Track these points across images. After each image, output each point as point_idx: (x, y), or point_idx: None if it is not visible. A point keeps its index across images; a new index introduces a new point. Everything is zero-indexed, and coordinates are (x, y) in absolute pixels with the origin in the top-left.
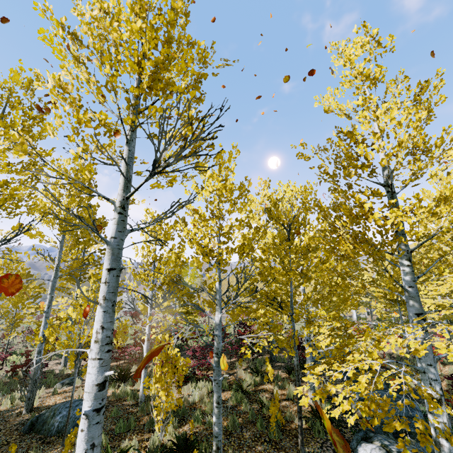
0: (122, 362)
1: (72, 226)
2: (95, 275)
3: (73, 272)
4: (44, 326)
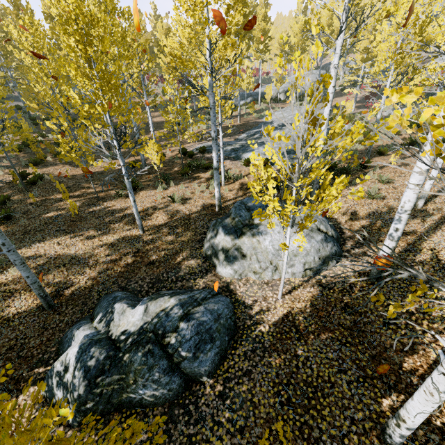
0: None
1: None
2: None
3: None
4: None
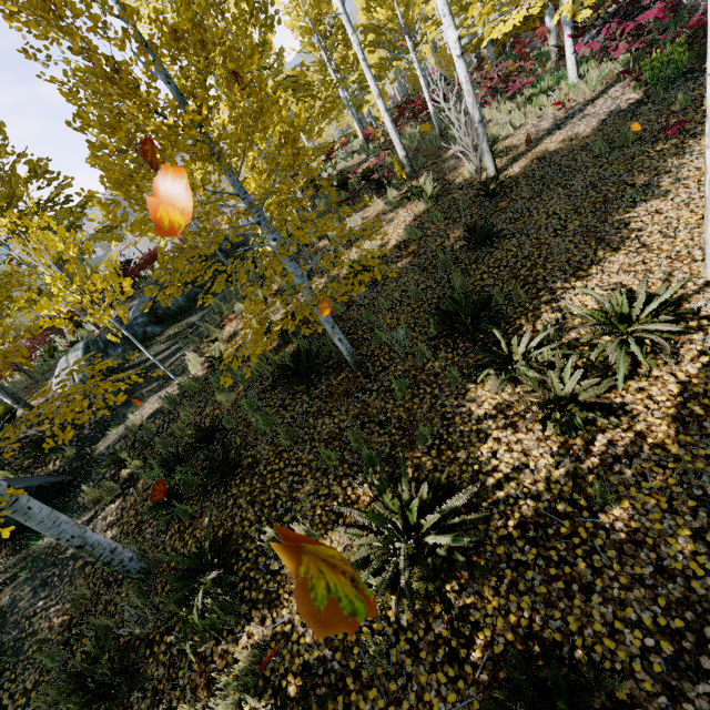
0: None
1: None
2: None
3: None
4: None
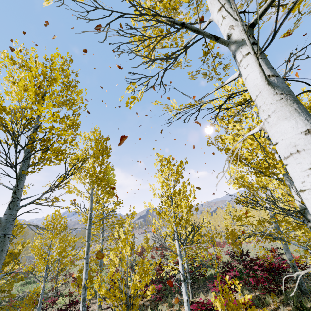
0: (145, 299)
1: (99, 179)
2: (131, 215)
3: (98, 222)
4: (86, 272)
